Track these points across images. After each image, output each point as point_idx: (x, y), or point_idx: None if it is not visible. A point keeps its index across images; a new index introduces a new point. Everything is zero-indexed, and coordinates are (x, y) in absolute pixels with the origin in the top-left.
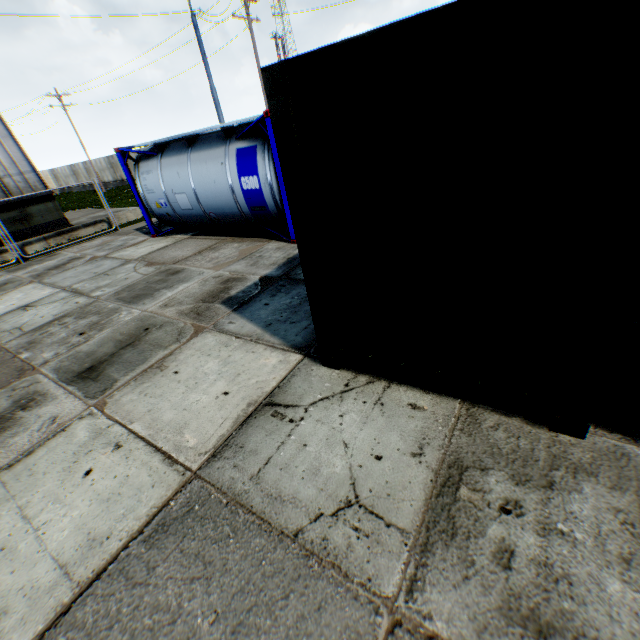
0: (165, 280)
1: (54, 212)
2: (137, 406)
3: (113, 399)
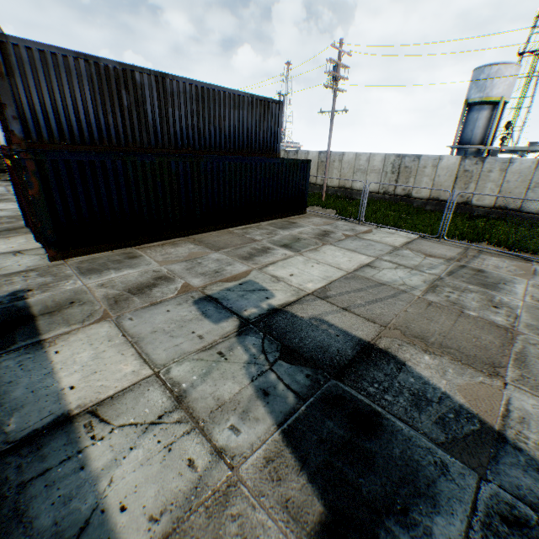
0: None
1: None
2: None
3: None
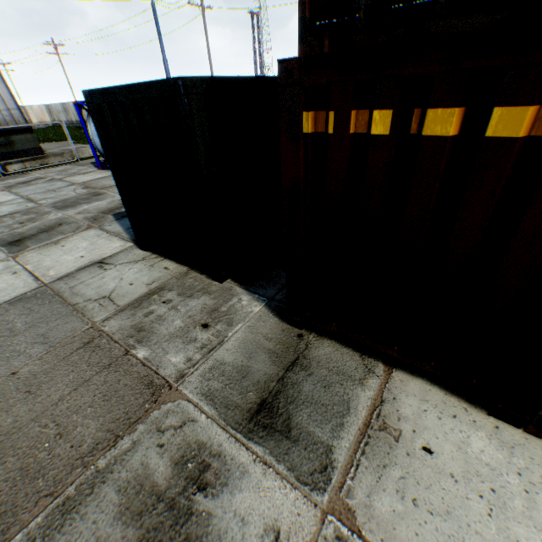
0: (89, 198)
1: (32, 142)
2: (34, 258)
3: (24, 255)
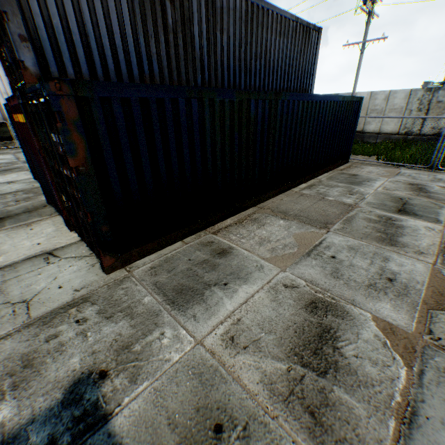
0: None
1: None
2: None
3: None
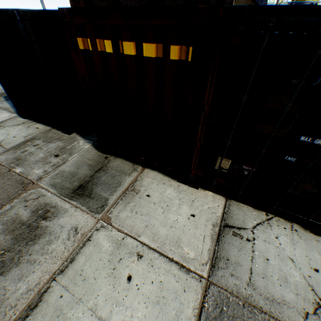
0: None
1: None
2: None
3: None
